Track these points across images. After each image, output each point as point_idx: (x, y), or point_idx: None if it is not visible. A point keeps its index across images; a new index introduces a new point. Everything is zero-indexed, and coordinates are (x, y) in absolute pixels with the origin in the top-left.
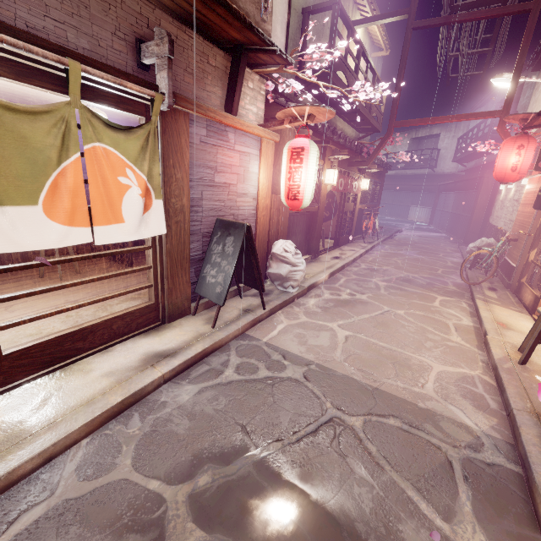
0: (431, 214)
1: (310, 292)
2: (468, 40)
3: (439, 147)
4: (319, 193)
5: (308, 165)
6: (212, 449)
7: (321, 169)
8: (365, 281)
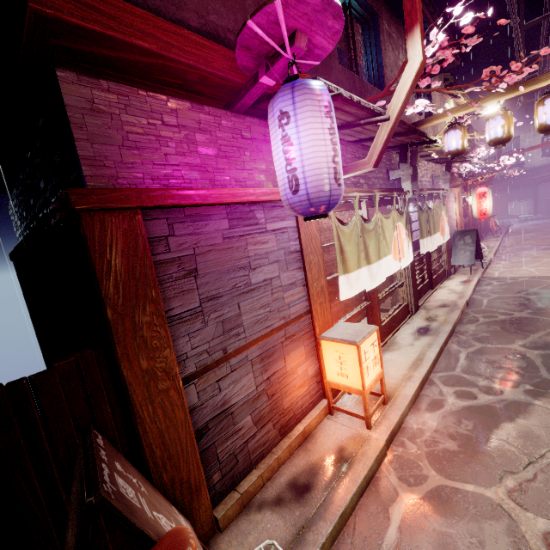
0: (534, 205)
1: (491, 263)
2: (540, 93)
3: (522, 147)
4: (467, 211)
5: (488, 198)
6: (517, 291)
7: (466, 197)
8: (519, 254)
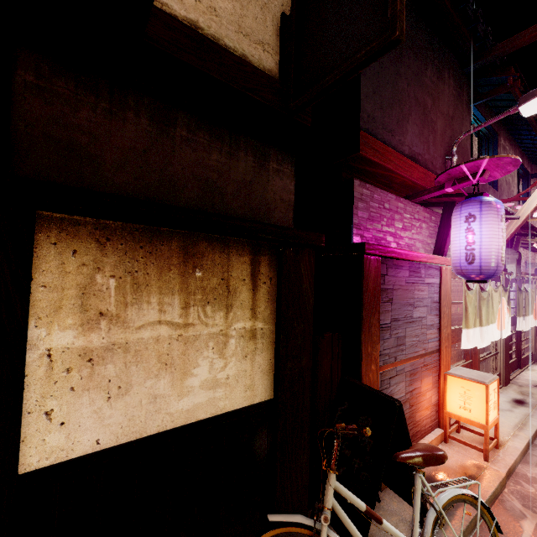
0: None
1: None
2: None
3: None
4: None
5: None
6: None
7: None
8: None
